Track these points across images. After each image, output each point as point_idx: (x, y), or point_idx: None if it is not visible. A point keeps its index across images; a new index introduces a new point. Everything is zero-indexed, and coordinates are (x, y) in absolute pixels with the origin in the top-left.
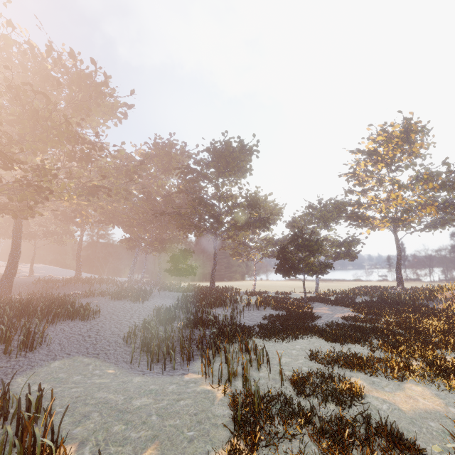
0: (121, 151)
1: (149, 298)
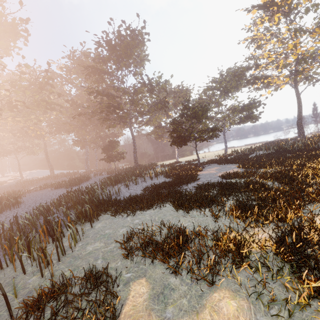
0: (27, 65)
1: (84, 183)
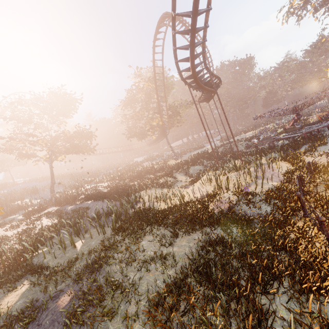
0: None
1: None
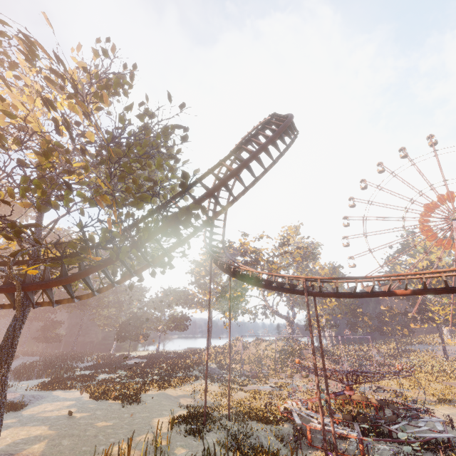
0: None
1: (14, 360)
